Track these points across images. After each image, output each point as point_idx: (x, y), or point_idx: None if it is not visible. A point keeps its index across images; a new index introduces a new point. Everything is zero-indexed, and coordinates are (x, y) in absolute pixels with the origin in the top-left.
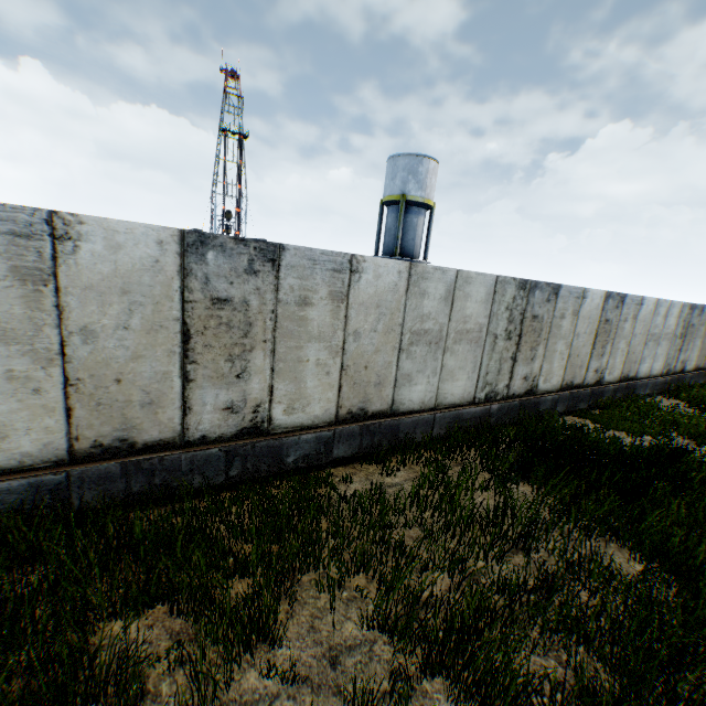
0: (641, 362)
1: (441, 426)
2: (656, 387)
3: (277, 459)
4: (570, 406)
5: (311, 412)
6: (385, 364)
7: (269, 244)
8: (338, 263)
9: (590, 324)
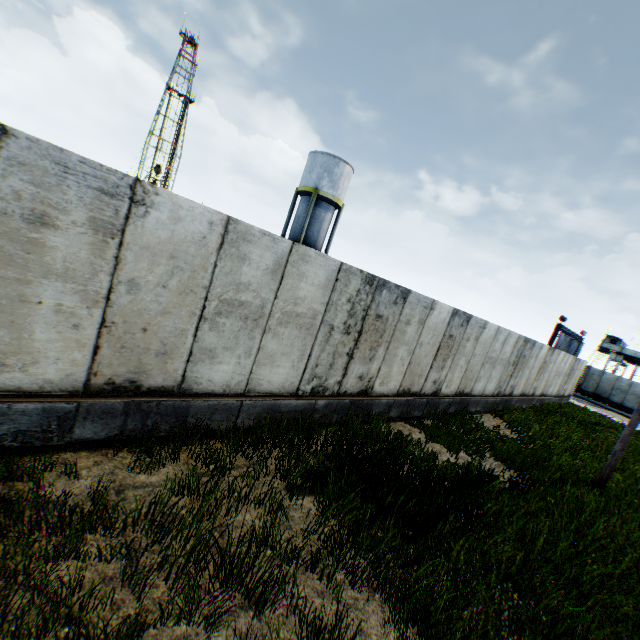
0: (477, 381)
1: (250, 415)
2: (488, 406)
3: None
4: (405, 412)
5: (41, 373)
6: (177, 331)
7: None
8: (111, 183)
9: (435, 336)
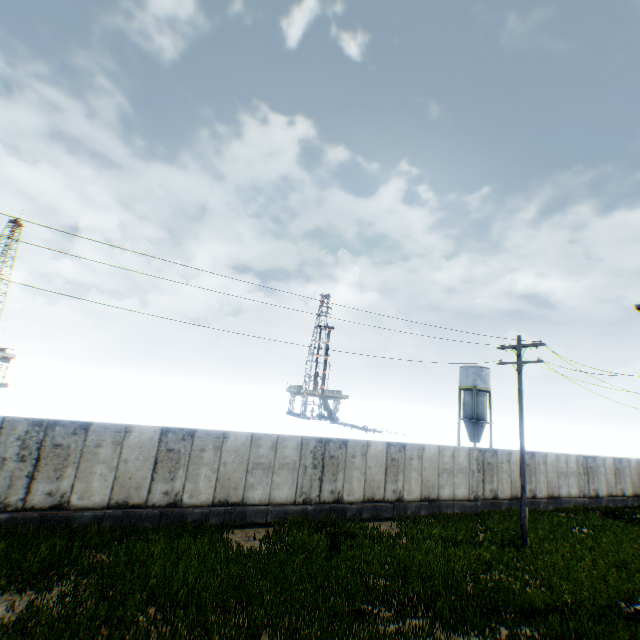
0: (639, 487)
1: (571, 504)
2: None
3: (538, 506)
4: (613, 504)
5: (542, 493)
6: (554, 481)
7: (532, 452)
8: (542, 454)
9: (610, 469)
